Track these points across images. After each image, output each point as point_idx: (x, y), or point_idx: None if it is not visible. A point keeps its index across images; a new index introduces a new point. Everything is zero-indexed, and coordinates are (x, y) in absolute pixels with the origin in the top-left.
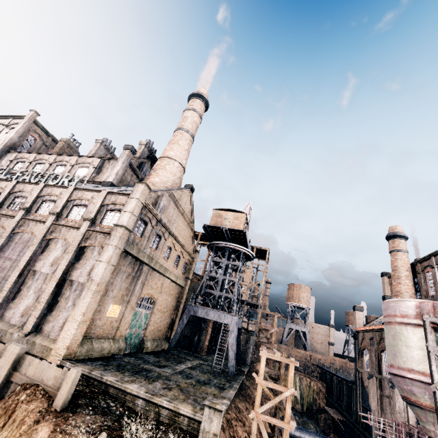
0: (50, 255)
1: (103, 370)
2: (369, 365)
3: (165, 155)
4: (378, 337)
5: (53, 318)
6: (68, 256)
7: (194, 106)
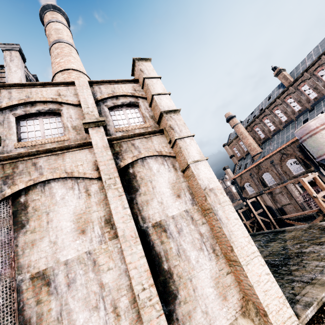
0: (54, 220)
1: (300, 282)
2: (254, 189)
3: (67, 67)
4: (256, 170)
5: (190, 303)
6: (115, 192)
7: (60, 19)
